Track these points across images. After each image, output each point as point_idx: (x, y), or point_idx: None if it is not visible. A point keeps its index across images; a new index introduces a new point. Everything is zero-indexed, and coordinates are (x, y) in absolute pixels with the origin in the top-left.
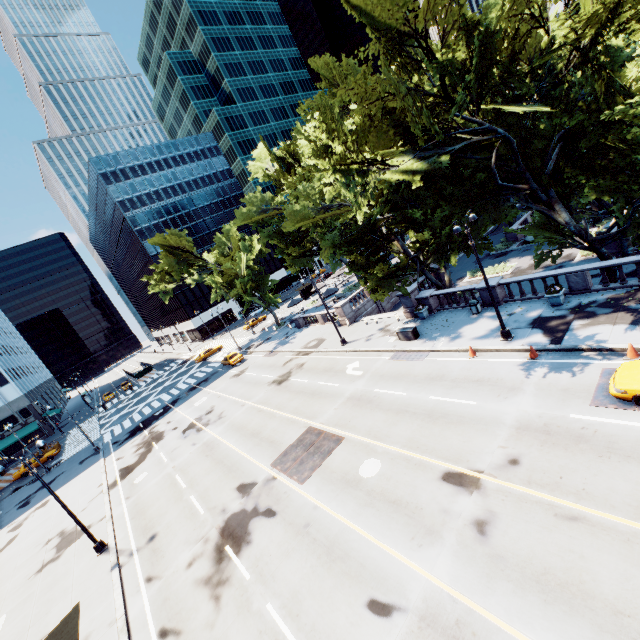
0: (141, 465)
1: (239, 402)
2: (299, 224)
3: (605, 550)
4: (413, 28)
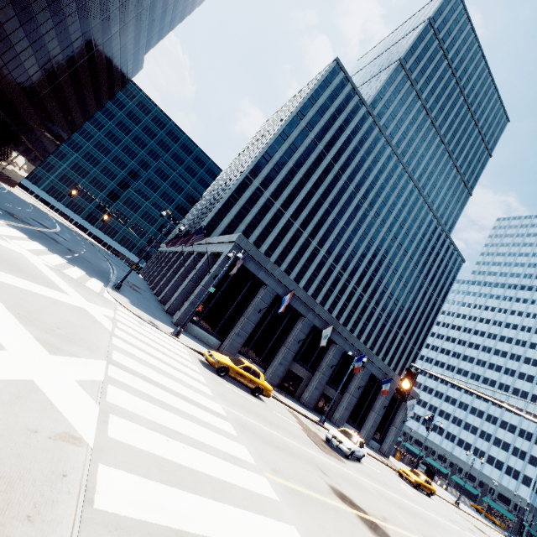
0: None
1: None
2: None
3: None
4: None
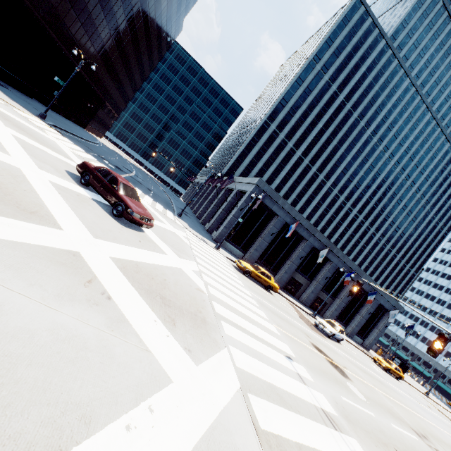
0: None
1: None
2: None
3: None
4: None
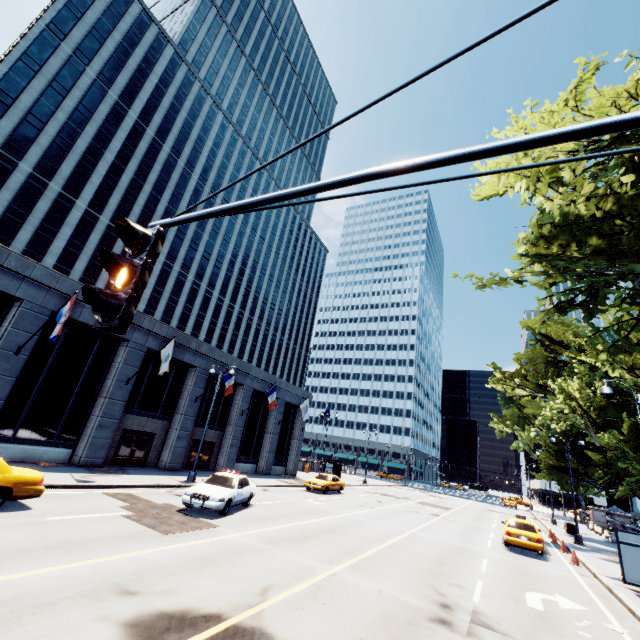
0: (403, 489)
1: (463, 503)
2: (529, 410)
3: (418, 517)
4: (552, 337)
